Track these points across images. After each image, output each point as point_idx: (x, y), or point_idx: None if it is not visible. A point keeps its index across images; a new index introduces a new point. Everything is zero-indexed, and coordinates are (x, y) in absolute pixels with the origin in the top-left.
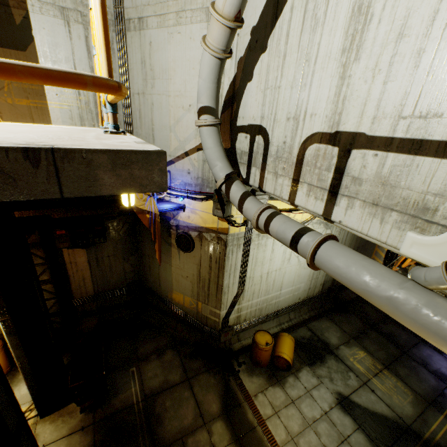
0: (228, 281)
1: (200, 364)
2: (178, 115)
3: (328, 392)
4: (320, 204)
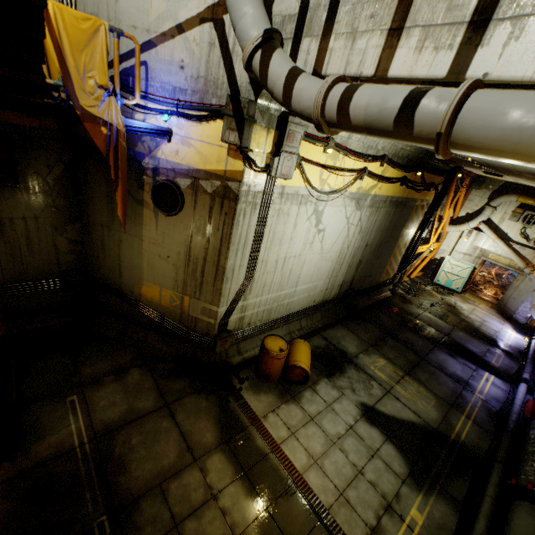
0: (234, 261)
1: (185, 385)
2: None
3: (352, 404)
4: (446, 57)
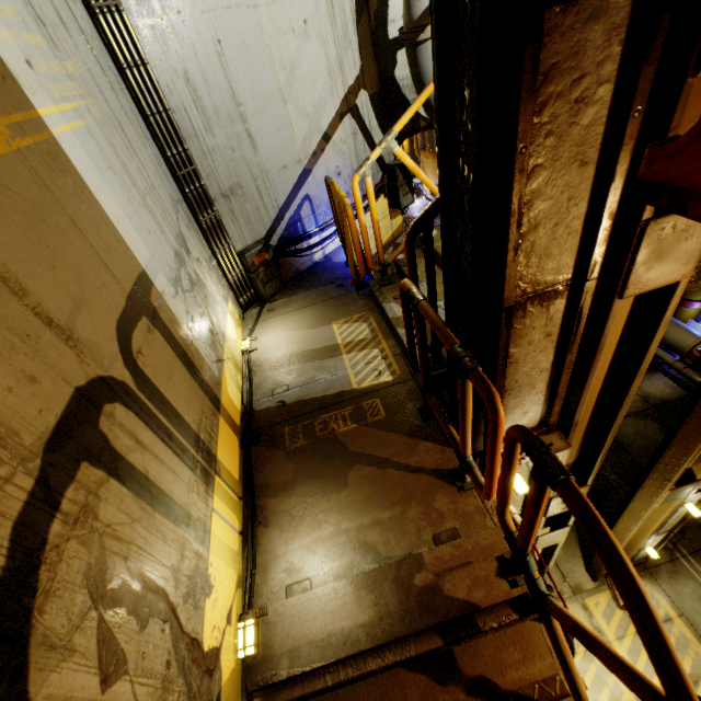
0: None
1: None
2: (289, 54)
3: None
4: None
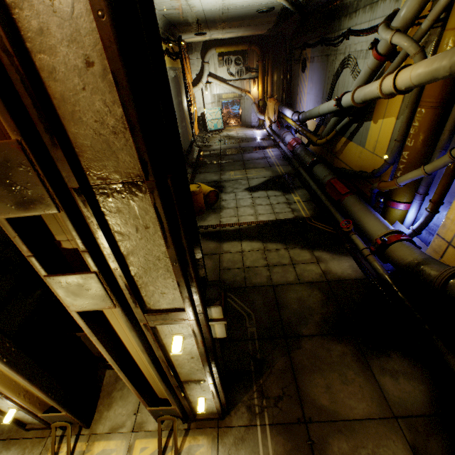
0: None
1: None
2: None
3: (243, 192)
4: None
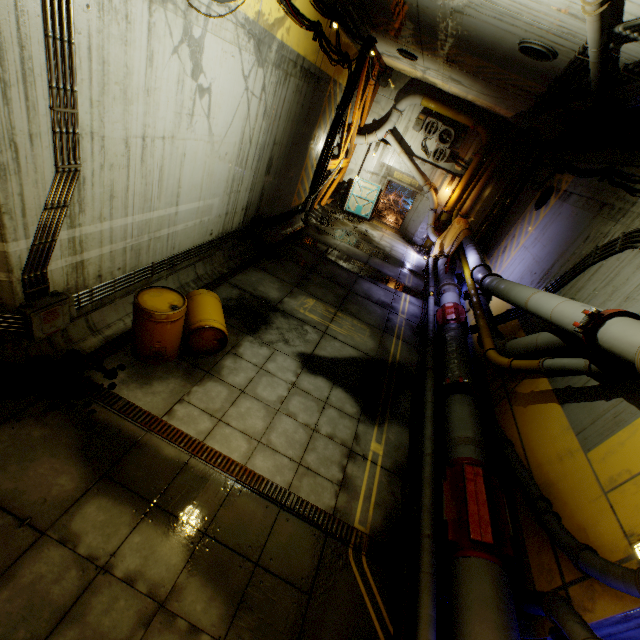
0: (7, 117)
1: None
2: None
3: (288, 359)
4: None
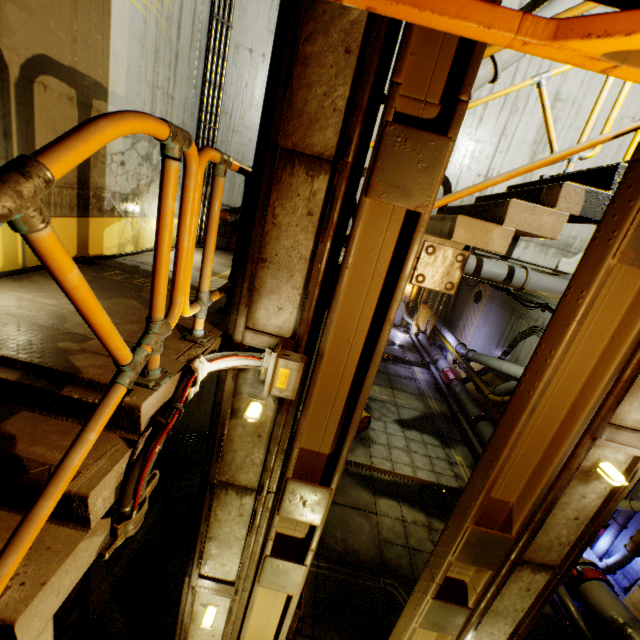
0: None
1: None
2: None
3: (393, 424)
4: None
